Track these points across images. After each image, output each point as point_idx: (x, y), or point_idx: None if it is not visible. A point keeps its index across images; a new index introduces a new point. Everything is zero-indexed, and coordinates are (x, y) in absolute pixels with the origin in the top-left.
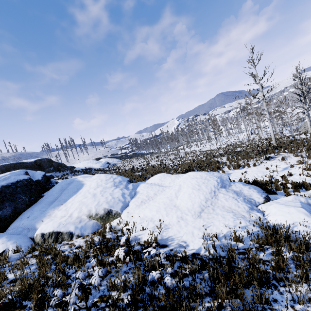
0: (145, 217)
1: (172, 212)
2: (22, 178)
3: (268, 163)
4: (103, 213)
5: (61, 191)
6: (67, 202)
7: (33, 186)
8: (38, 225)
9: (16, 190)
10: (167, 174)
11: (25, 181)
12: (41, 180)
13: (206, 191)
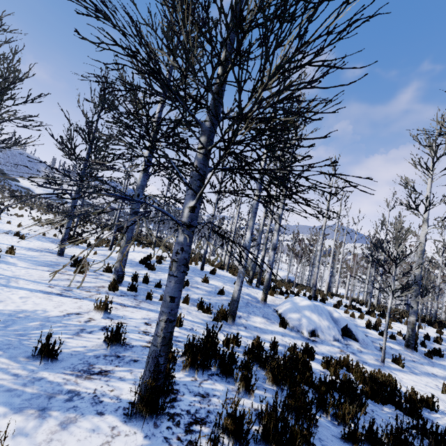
0: None
1: None
2: None
3: (49, 217)
4: None
5: None
6: None
7: None
8: None
9: None
10: None
11: None
12: None
13: None
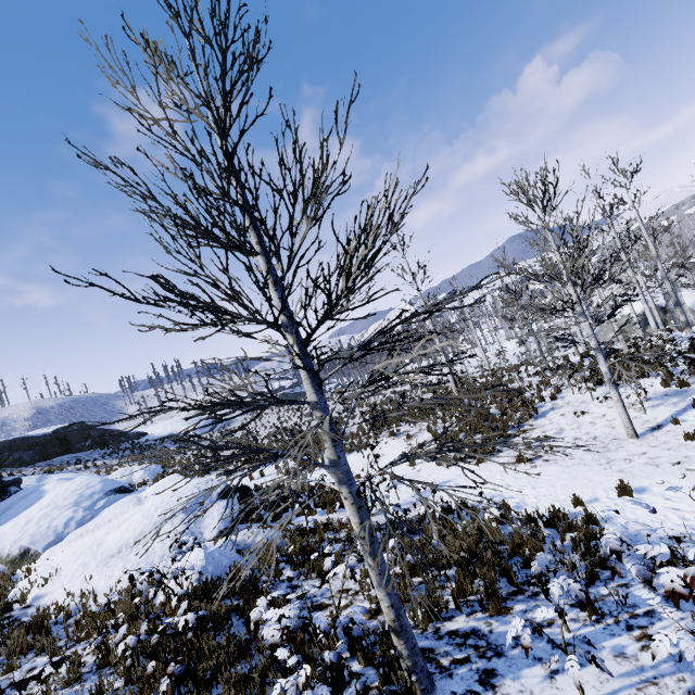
0: (53, 563)
1: (85, 555)
2: None
3: (388, 444)
4: (17, 554)
5: (5, 511)
6: None
7: None
8: None
9: None
10: (176, 477)
11: None
12: None
13: (154, 519)
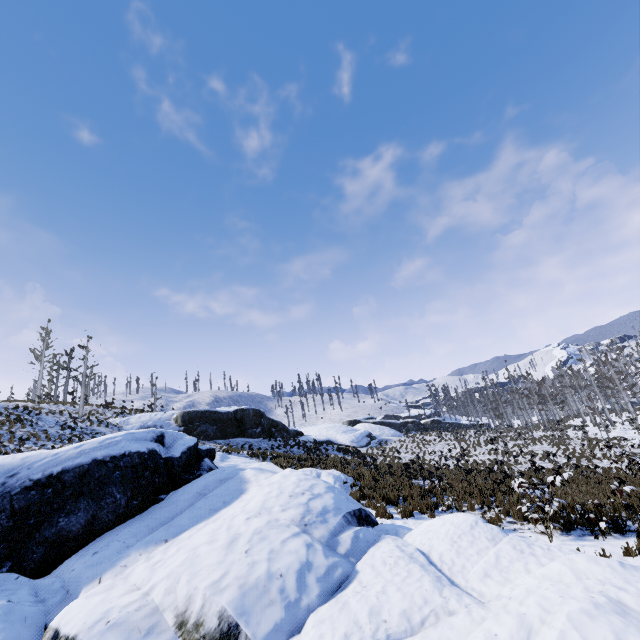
0: None
1: None
2: (135, 448)
3: None
4: (213, 629)
5: (197, 497)
6: (176, 540)
7: (148, 471)
8: (85, 589)
9: (112, 474)
10: (485, 526)
11: (137, 455)
12: (178, 458)
13: None
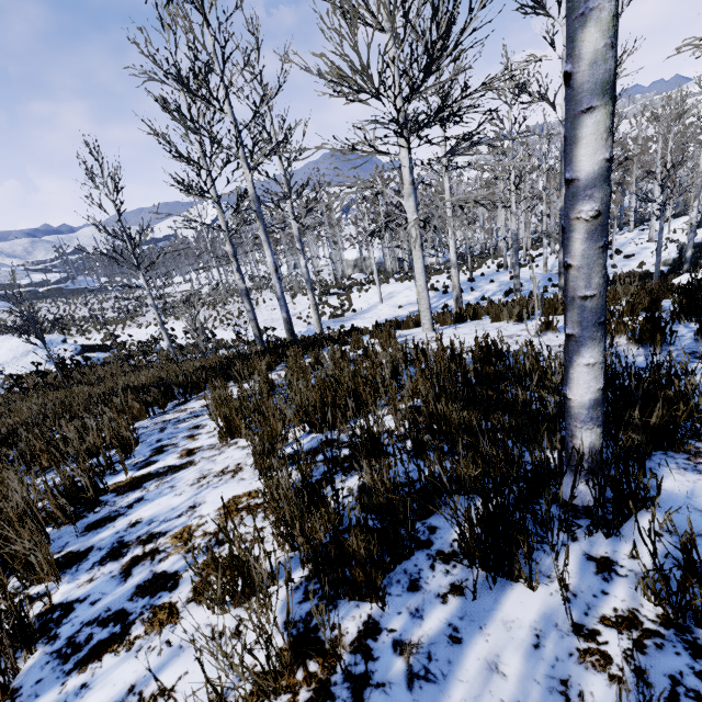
0: None
1: None
2: None
3: (175, 324)
4: None
5: None
6: None
7: None
8: None
9: None
10: (10, 337)
11: None
12: None
13: (20, 351)
